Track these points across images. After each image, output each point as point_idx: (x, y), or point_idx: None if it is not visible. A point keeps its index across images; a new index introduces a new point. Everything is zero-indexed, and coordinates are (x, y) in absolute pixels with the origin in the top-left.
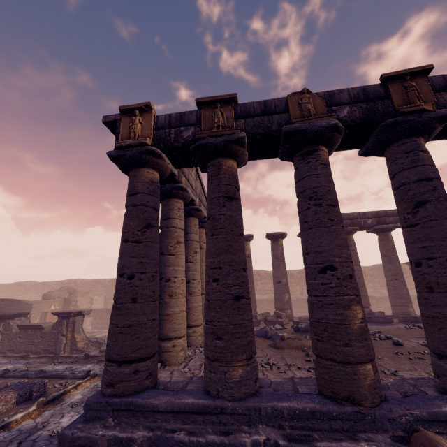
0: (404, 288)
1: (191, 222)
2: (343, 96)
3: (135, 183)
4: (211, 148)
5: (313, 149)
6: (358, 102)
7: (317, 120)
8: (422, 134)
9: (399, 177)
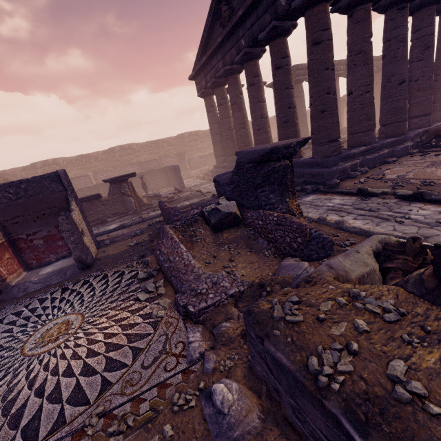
0: None
1: (258, 65)
2: None
3: (326, 18)
4: None
5: (406, 6)
6: None
7: None
8: (436, 4)
9: (422, 31)
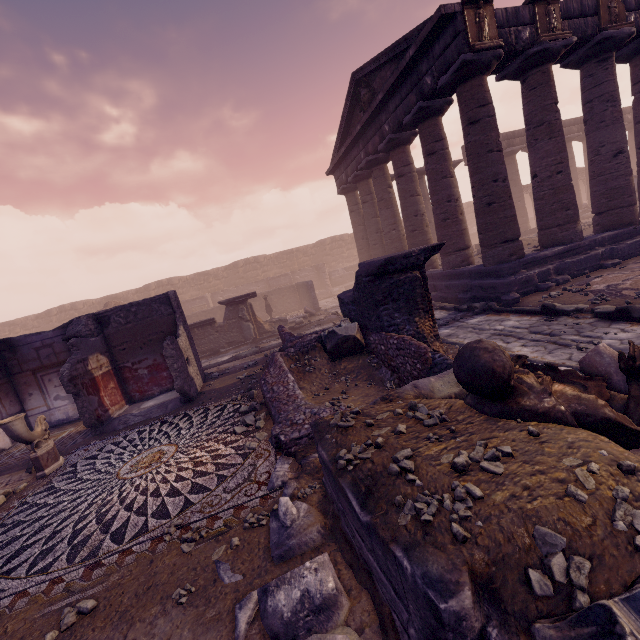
0: (525, 208)
1: (409, 151)
2: (631, 2)
3: (483, 93)
4: (549, 53)
5: (609, 56)
6: (639, 9)
7: (623, 27)
8: None
9: None
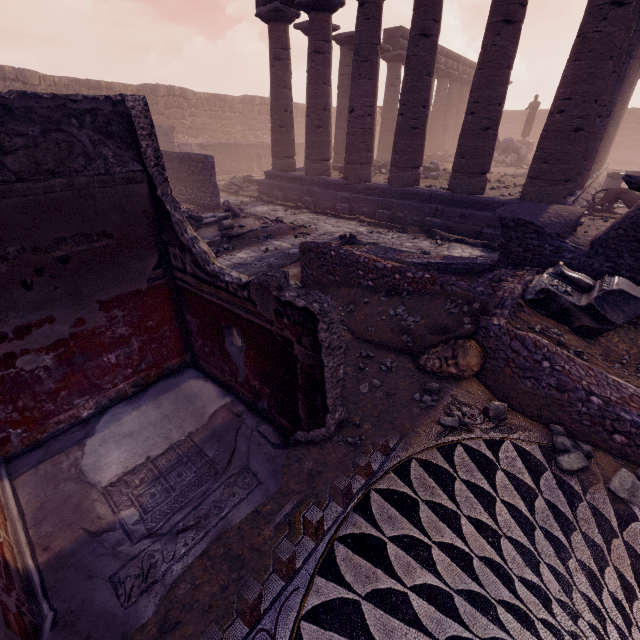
0: None
1: None
2: None
3: None
4: None
5: None
6: None
7: None
8: None
9: None
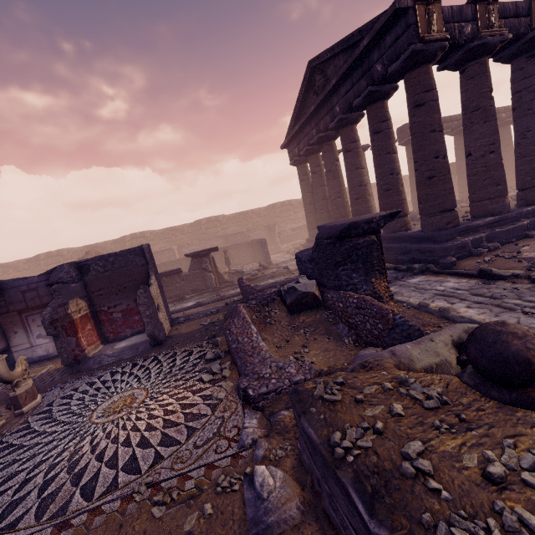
0: None
1: (356, 130)
2: None
3: (429, 79)
4: (488, 47)
5: None
6: None
7: None
8: None
9: None
